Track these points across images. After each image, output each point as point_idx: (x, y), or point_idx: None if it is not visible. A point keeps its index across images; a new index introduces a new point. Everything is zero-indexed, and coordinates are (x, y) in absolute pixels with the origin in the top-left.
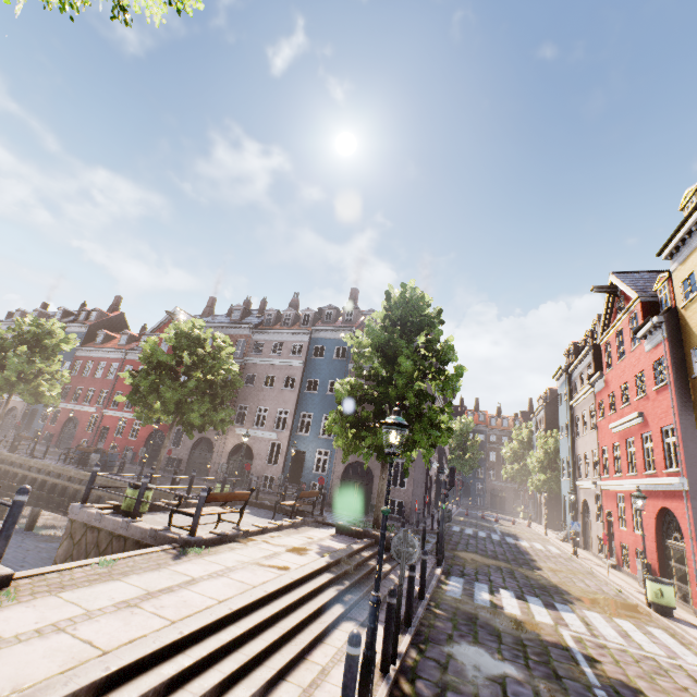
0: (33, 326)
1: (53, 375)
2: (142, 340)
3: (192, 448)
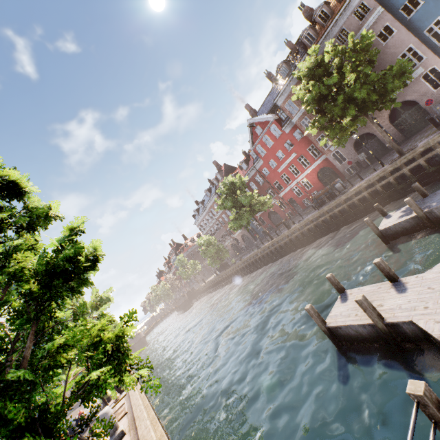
0: (224, 187)
1: (253, 197)
2: (251, 156)
3: (355, 152)
